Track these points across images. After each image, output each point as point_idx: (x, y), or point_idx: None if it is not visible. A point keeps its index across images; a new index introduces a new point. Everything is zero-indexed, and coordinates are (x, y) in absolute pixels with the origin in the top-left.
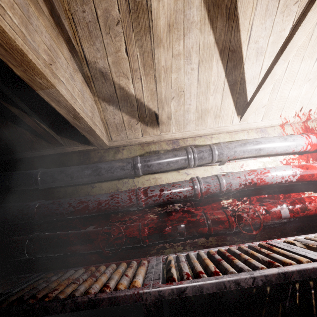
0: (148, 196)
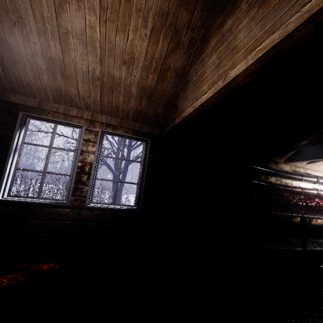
0: (305, 191)
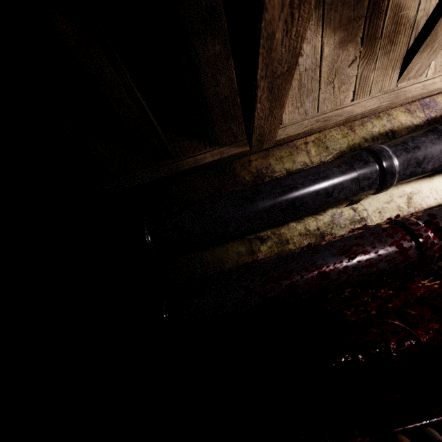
0: None
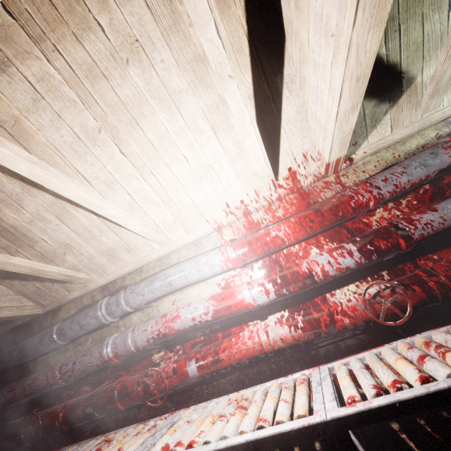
0: (62, 373)
